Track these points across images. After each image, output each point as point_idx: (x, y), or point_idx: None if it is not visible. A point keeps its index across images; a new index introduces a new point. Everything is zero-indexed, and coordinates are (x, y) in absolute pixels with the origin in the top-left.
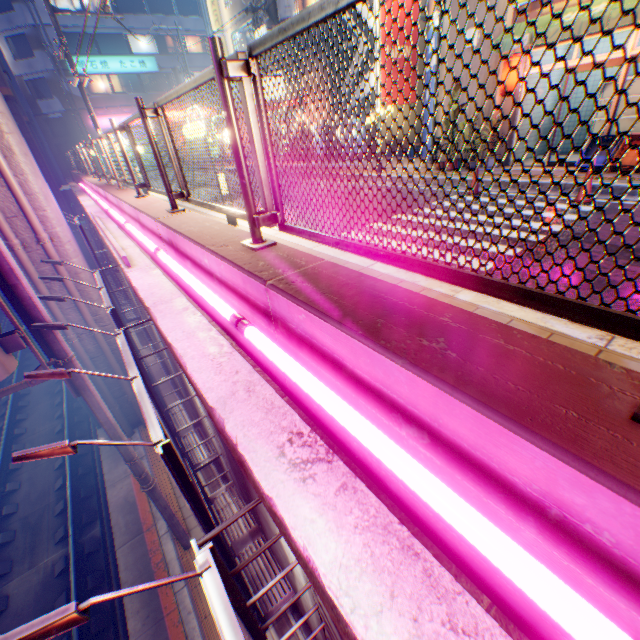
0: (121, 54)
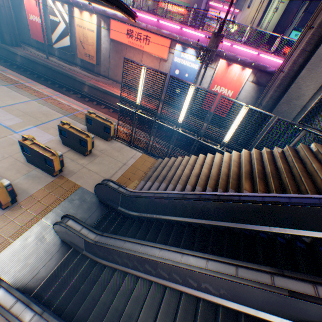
0: None
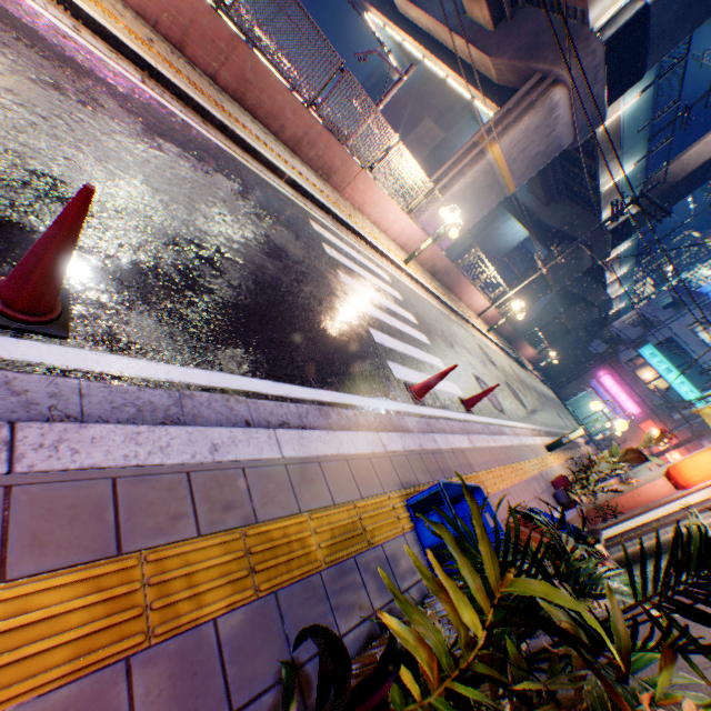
0: (692, 382)
